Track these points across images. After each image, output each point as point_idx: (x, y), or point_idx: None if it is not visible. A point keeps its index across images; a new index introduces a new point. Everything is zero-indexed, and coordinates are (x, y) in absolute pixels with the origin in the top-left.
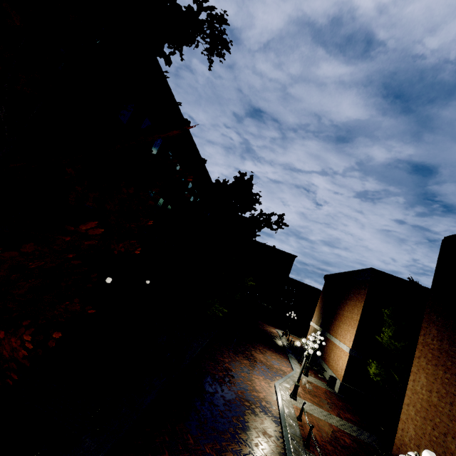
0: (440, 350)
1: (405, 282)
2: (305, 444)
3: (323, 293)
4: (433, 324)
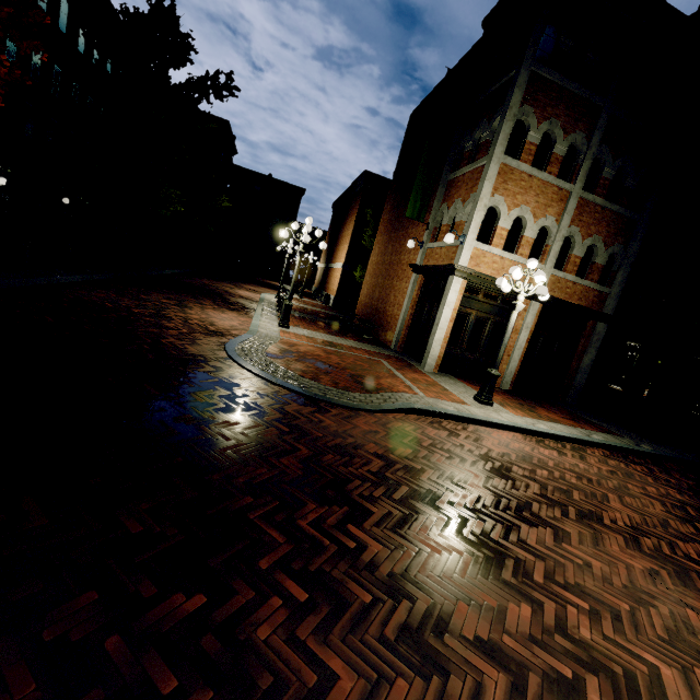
0: (388, 220)
1: None
2: (277, 305)
3: (331, 225)
4: (390, 202)
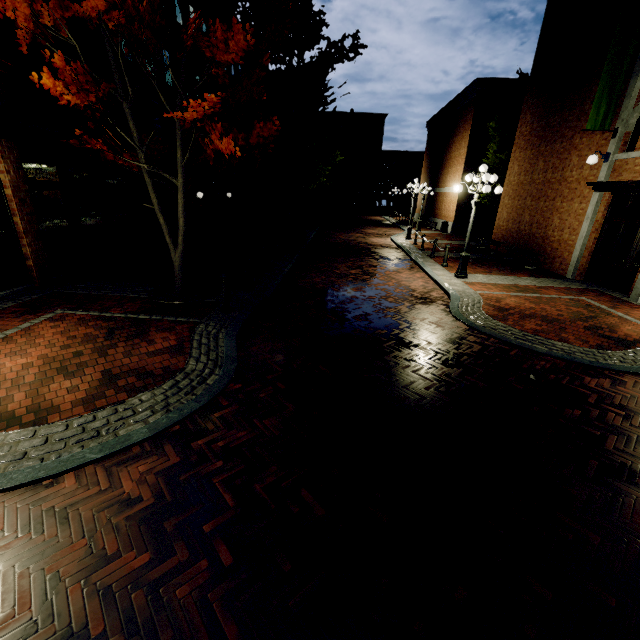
0: (531, 132)
1: (518, 82)
2: (421, 249)
3: (428, 147)
4: (529, 110)
